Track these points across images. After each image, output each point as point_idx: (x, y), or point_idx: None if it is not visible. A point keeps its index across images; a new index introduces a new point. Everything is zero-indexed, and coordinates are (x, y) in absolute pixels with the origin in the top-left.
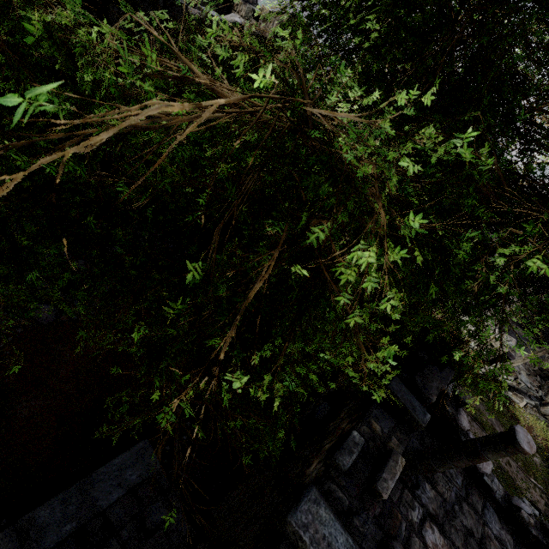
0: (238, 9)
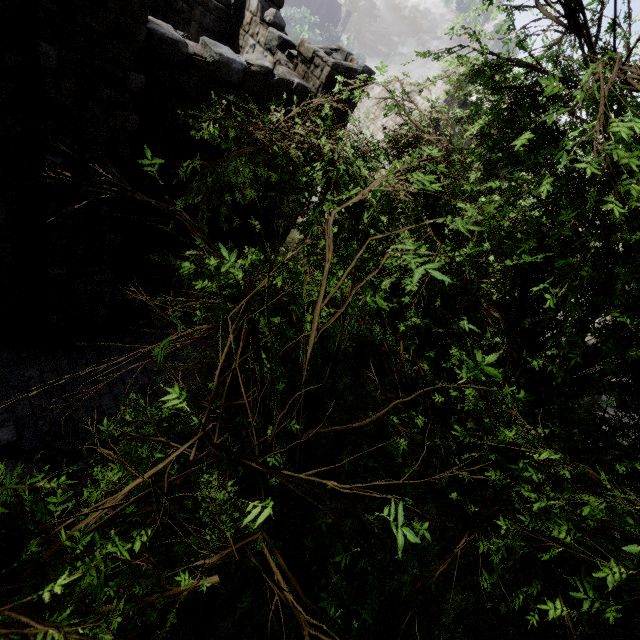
0: (252, 30)
